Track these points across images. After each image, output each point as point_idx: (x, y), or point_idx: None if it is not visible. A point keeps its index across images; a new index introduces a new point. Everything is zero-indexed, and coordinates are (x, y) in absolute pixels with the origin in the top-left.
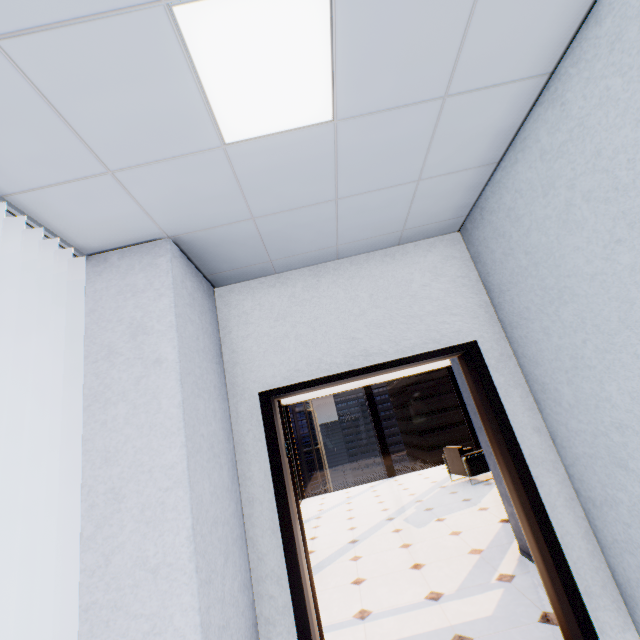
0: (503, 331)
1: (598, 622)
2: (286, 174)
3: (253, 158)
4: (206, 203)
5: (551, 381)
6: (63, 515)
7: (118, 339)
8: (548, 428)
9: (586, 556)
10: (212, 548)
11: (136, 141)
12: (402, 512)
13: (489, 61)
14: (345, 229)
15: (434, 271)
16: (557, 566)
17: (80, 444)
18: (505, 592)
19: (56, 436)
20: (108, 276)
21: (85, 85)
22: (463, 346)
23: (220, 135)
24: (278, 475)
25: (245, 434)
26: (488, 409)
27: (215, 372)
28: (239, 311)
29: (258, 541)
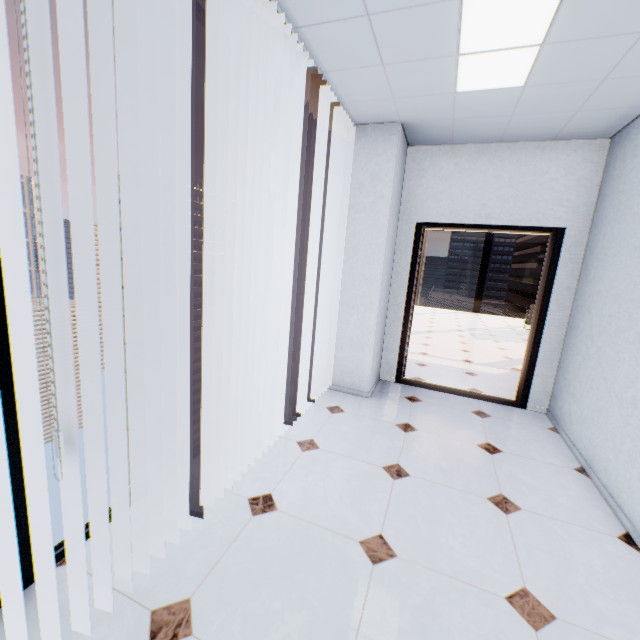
0: (589, 227)
1: (538, 371)
2: (484, 104)
3: (468, 97)
4: (430, 111)
5: (590, 265)
6: (336, 251)
7: (365, 180)
8: (575, 290)
9: (551, 349)
10: (384, 281)
11: (413, 90)
12: (470, 331)
13: (639, 67)
14: (512, 129)
15: (567, 170)
16: (533, 346)
17: (344, 225)
18: (510, 372)
19: (334, 219)
20: (364, 141)
21: (406, 75)
22: (554, 229)
23: (455, 89)
24: (413, 266)
25: (402, 242)
26: (546, 270)
27: (398, 205)
28: (419, 167)
29: (395, 290)
